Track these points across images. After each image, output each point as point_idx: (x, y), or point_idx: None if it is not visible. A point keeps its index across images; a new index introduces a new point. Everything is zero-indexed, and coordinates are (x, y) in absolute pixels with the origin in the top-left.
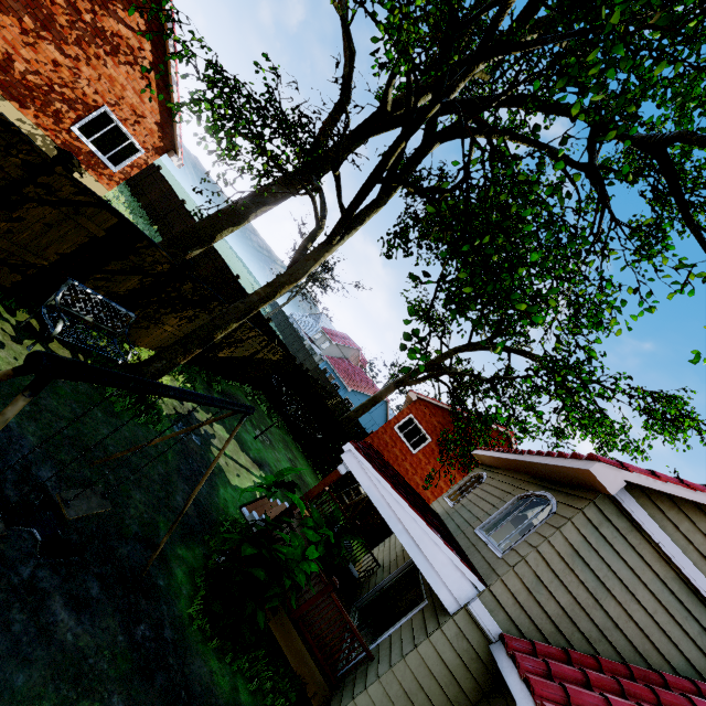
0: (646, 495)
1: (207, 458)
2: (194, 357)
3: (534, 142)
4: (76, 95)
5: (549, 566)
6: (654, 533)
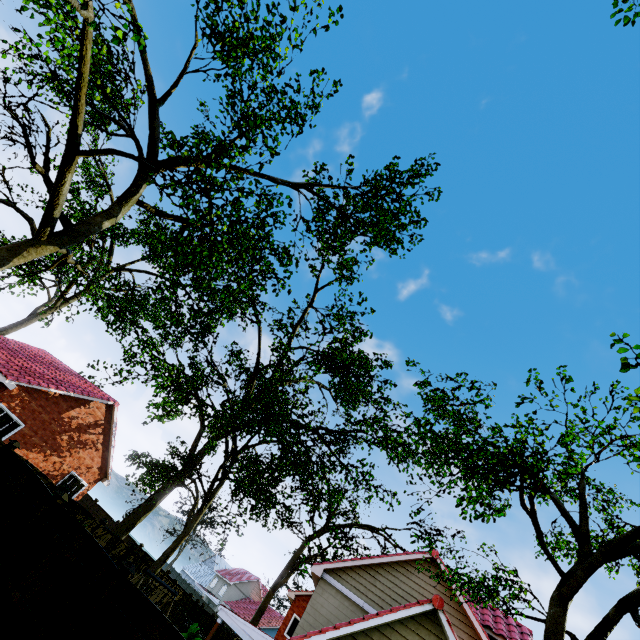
0: (335, 572)
1: None
2: None
3: (276, 441)
4: (59, 472)
5: (308, 622)
6: (339, 587)
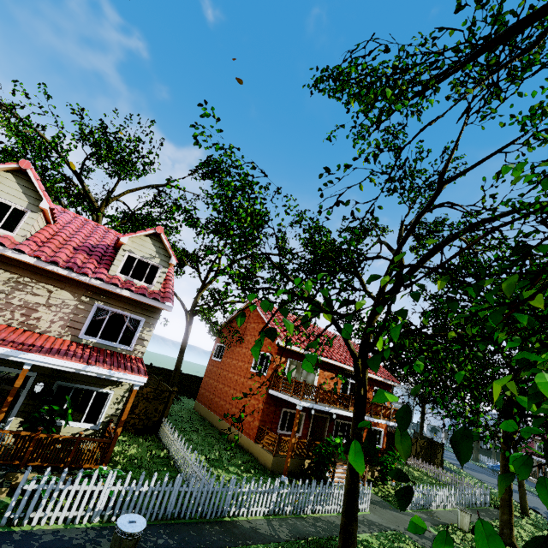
0: None
1: None
2: None
3: None
4: None
5: None
6: None
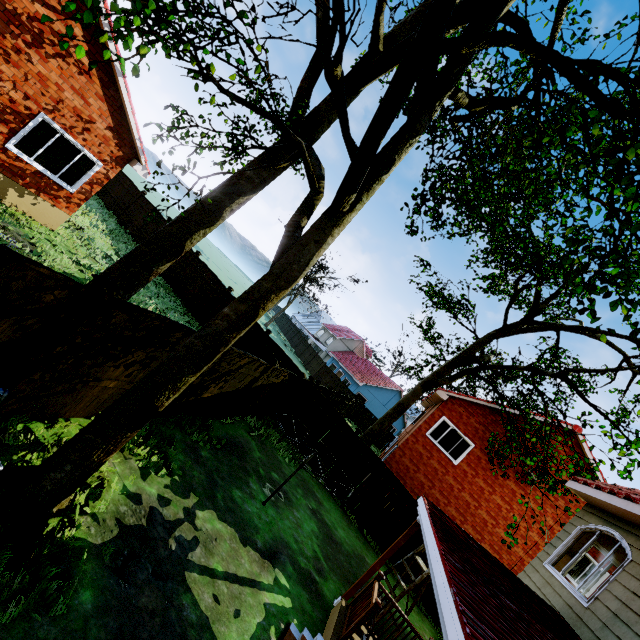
0: None
1: (176, 612)
2: (168, 407)
3: None
4: (2, 103)
5: None
6: None
